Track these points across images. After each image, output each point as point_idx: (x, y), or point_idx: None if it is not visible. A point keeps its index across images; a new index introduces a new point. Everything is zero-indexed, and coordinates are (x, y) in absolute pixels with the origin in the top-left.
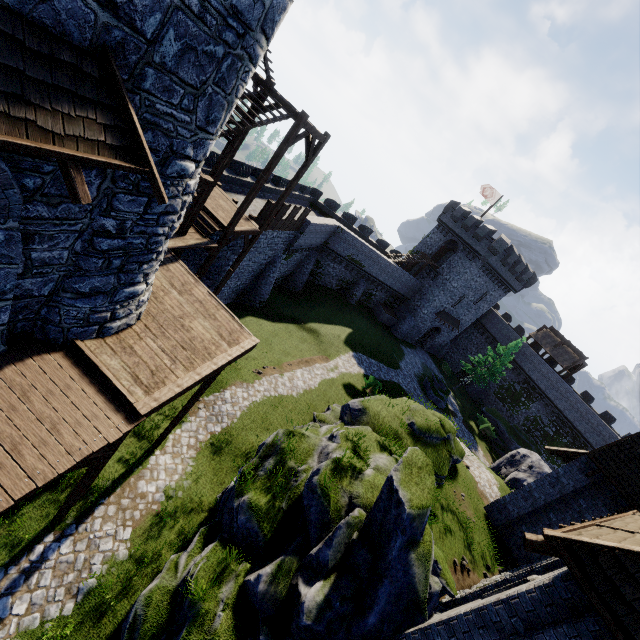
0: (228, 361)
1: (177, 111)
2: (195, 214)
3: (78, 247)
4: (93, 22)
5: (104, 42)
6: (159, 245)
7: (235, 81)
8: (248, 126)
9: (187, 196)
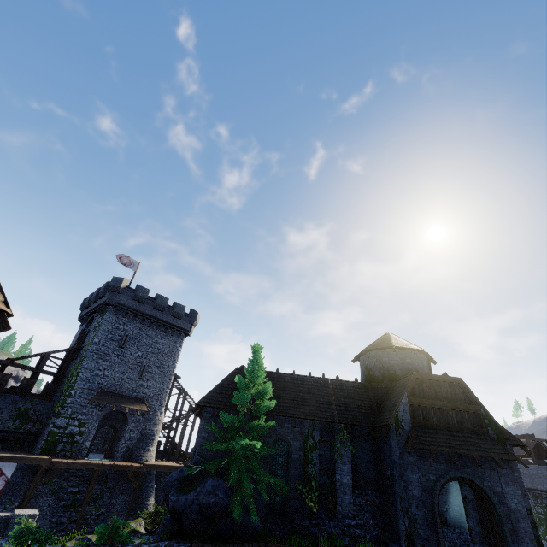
0: (175, 466)
1: (155, 403)
2: (178, 451)
3: (138, 434)
4: (142, 395)
5: (143, 397)
6: (154, 434)
7: (164, 396)
8: (187, 415)
9: (160, 421)
